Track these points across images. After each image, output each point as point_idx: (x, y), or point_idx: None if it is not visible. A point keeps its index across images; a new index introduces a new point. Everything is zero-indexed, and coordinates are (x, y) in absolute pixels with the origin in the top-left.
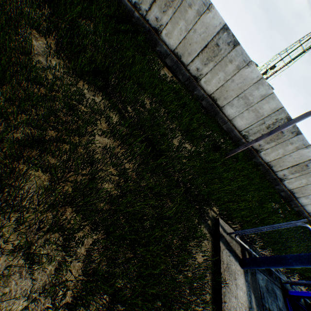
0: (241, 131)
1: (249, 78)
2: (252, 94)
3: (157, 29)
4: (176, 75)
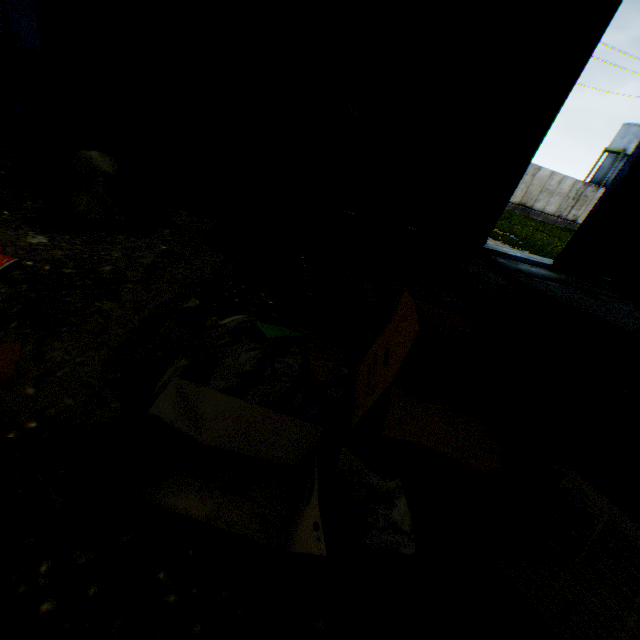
0: (553, 215)
1: (542, 177)
2: (550, 185)
3: None
4: None
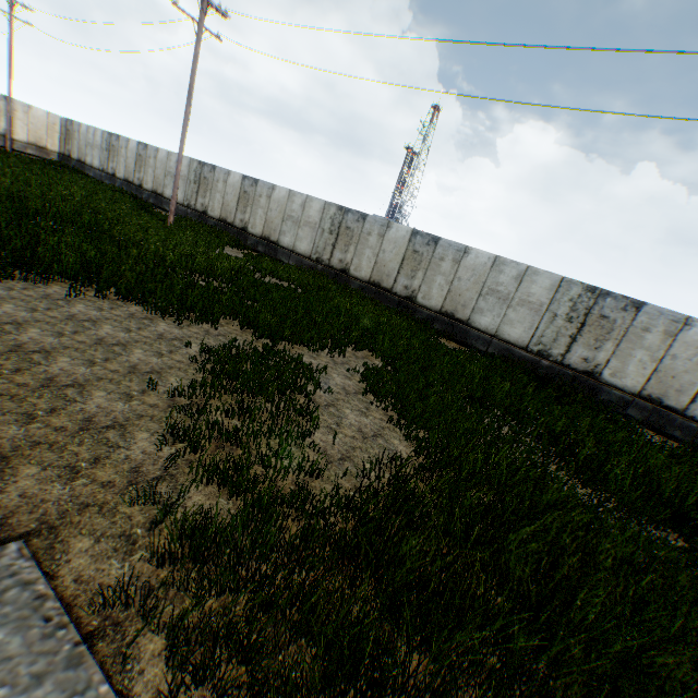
0: None
1: None
2: None
3: (590, 371)
4: (662, 431)
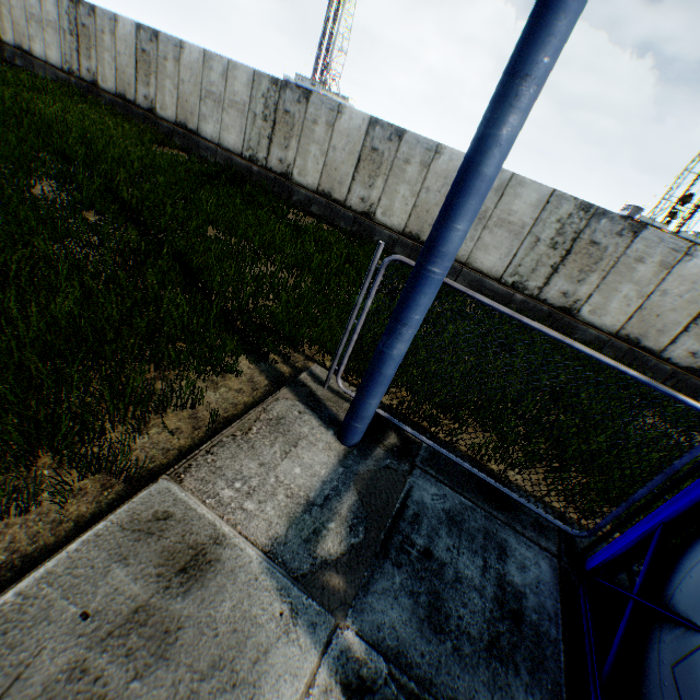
0: (502, 278)
1: (452, 172)
2: None
3: (286, 173)
4: (335, 223)
